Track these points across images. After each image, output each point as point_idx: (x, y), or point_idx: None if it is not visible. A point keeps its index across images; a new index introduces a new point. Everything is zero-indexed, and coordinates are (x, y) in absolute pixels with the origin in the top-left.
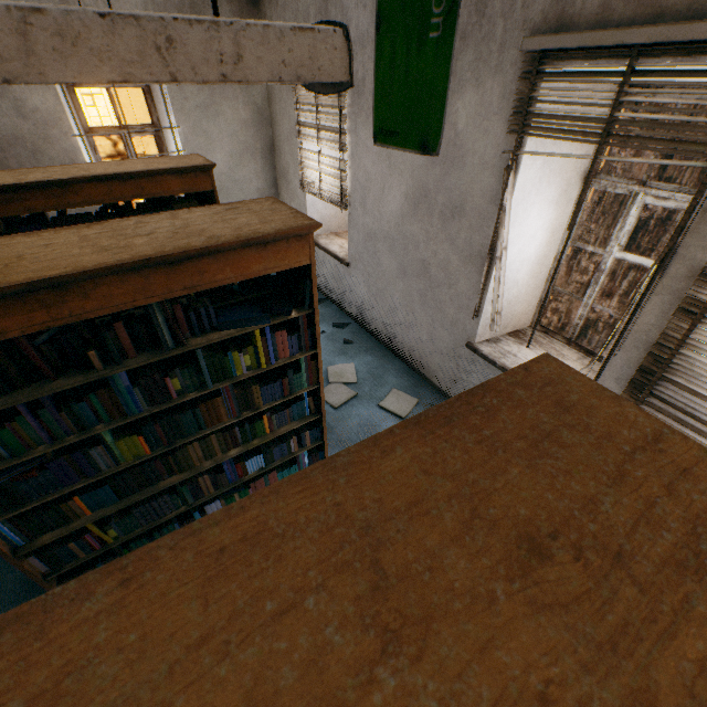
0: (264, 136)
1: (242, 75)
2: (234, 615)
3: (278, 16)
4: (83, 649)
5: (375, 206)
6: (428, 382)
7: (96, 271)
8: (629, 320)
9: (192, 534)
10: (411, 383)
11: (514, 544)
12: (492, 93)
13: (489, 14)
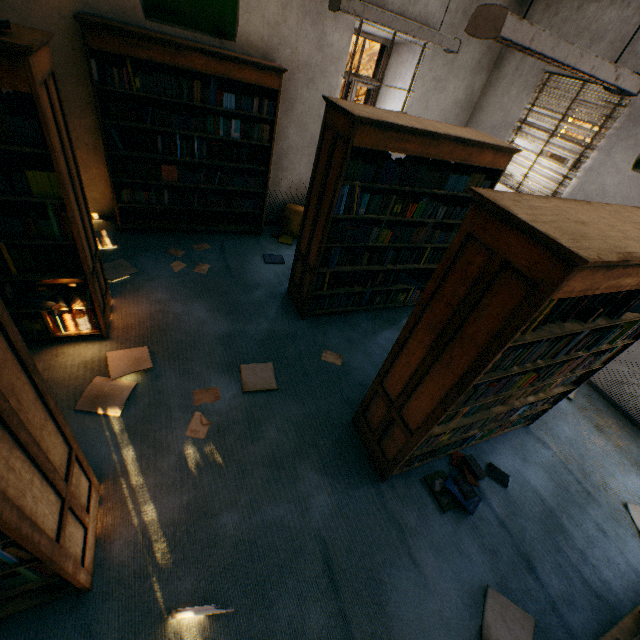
0: (462, 118)
1: None
2: None
3: (551, 24)
4: None
5: None
6: None
7: None
8: None
9: None
10: None
11: None
12: None
13: None
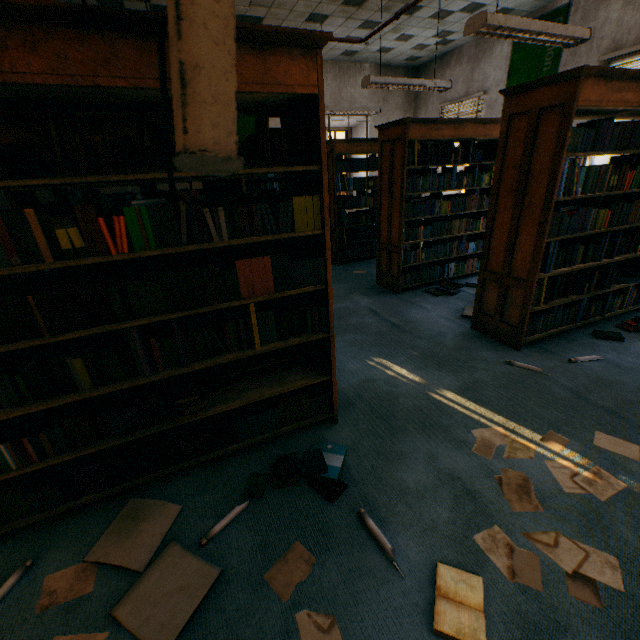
0: None
1: (573, 36)
2: None
3: None
4: None
5: None
6: None
7: (471, 119)
8: None
9: None
10: None
11: None
12: None
13: (578, 55)
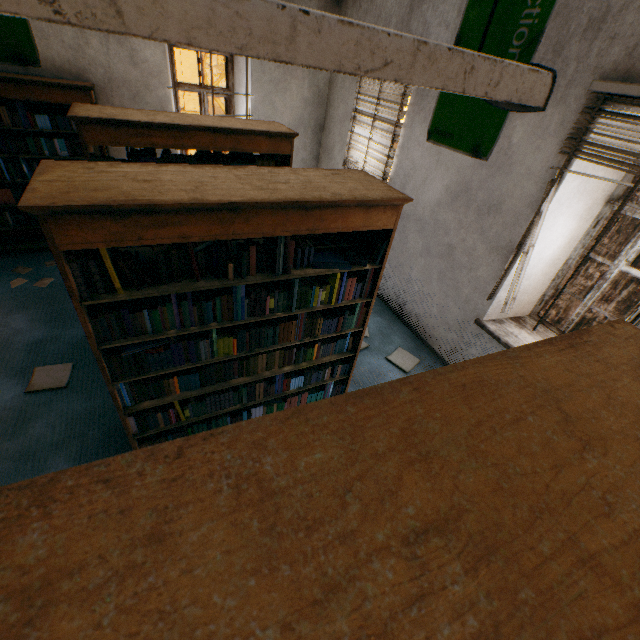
0: (318, 115)
1: (494, 95)
2: (489, 416)
3: (359, 17)
4: (413, 414)
5: (413, 191)
6: (428, 348)
7: (263, 203)
8: (633, 320)
9: (440, 374)
10: (414, 346)
11: (639, 416)
12: (551, 118)
13: (565, 56)
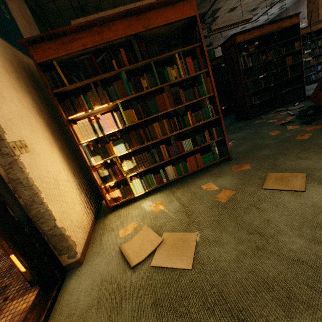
0: None
1: None
2: None
3: None
4: None
5: None
6: None
7: None
8: None
9: None
10: None
11: None
12: None
13: None
